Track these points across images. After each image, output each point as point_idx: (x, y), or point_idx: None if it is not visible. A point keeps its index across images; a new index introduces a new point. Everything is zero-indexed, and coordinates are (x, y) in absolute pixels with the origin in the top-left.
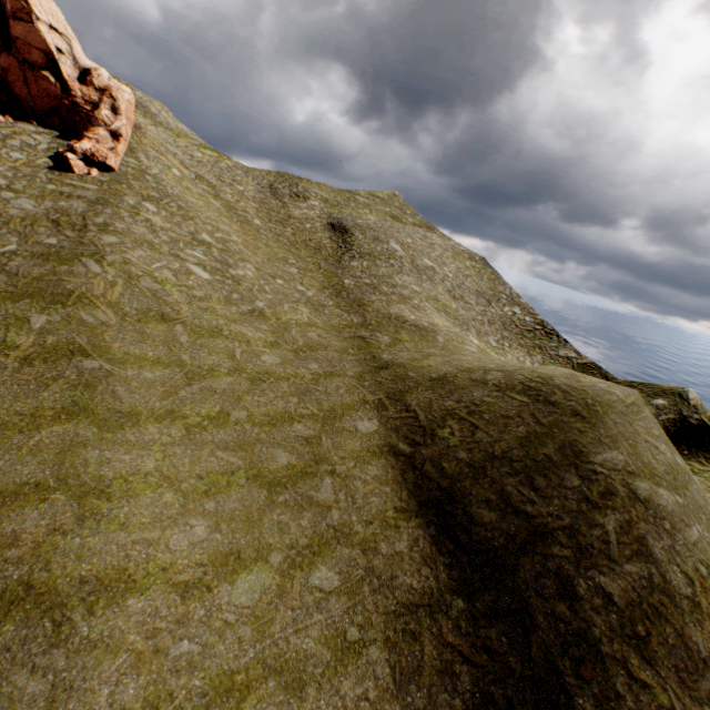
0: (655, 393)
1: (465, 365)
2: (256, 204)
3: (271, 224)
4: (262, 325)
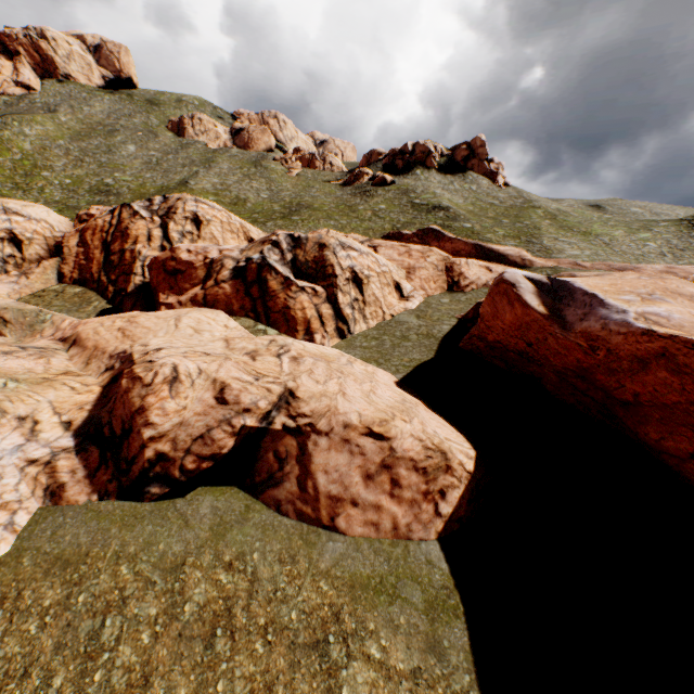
0: None
1: None
2: None
3: None
4: None
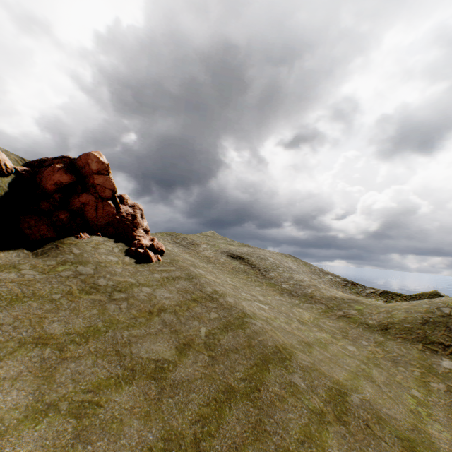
0: (428, 297)
1: (420, 310)
2: (187, 254)
3: (209, 264)
4: (312, 328)
